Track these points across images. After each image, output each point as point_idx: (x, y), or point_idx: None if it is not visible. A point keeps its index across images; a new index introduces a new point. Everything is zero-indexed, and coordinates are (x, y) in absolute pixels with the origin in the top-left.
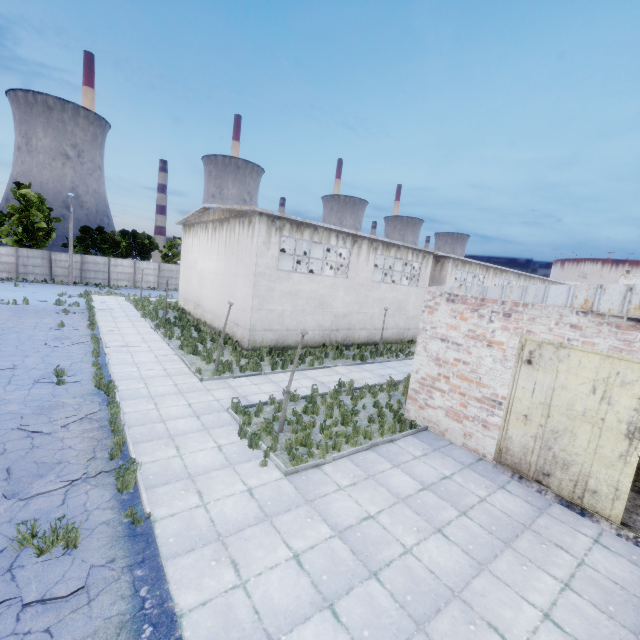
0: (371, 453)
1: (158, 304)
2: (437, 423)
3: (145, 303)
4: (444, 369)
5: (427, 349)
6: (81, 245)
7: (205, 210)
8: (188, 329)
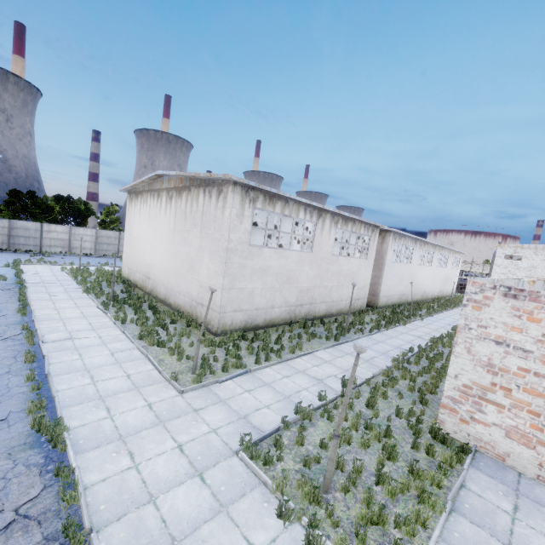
0: (460, 519)
1: (99, 275)
2: (491, 444)
3: (85, 274)
4: (502, 379)
5: (472, 351)
6: (9, 209)
7: (157, 177)
8: (142, 308)
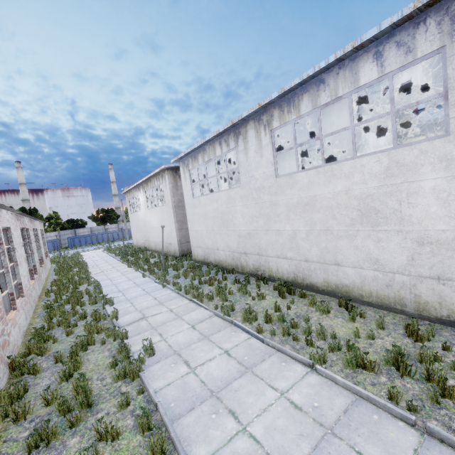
0: None
1: None
2: None
3: None
4: None
5: None
6: None
7: None
8: None
